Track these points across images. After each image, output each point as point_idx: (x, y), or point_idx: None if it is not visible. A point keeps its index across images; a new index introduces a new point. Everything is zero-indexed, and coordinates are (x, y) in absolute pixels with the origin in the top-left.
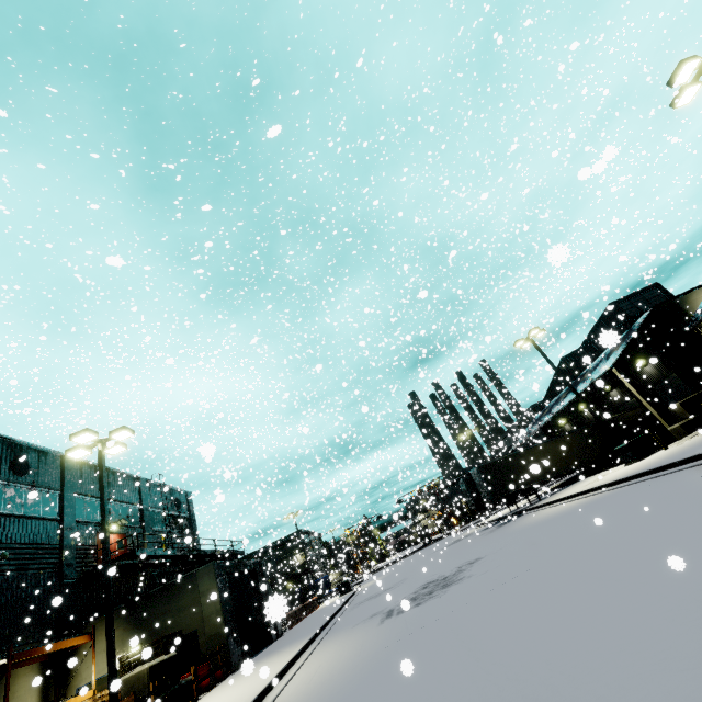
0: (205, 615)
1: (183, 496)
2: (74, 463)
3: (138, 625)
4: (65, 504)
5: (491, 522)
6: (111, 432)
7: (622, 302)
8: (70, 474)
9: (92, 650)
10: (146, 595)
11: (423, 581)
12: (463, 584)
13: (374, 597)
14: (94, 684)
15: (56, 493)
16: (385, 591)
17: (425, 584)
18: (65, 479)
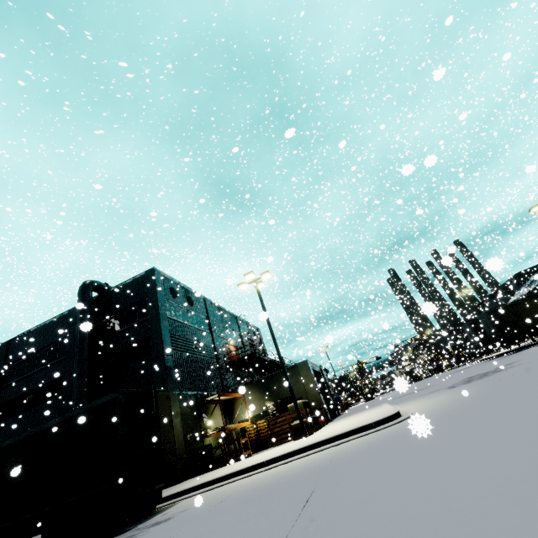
0: (307, 389)
1: (256, 330)
2: (209, 303)
3: (266, 392)
4: (211, 324)
5: (491, 358)
6: (261, 274)
7: None
8: (209, 308)
9: (244, 402)
10: (268, 376)
11: (461, 379)
12: (519, 366)
13: (410, 393)
14: (249, 419)
15: (205, 318)
16: (419, 390)
17: (466, 378)
18: (208, 311)
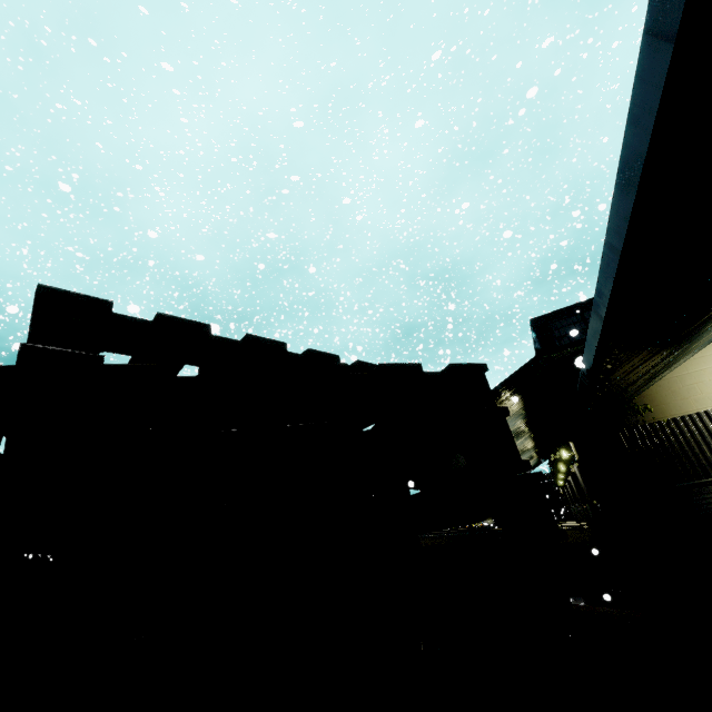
0: None
1: None
2: None
3: None
4: None
5: None
6: None
7: (561, 317)
8: None
9: None
10: None
11: None
12: None
13: None
14: None
15: None
16: None
17: None
18: None
